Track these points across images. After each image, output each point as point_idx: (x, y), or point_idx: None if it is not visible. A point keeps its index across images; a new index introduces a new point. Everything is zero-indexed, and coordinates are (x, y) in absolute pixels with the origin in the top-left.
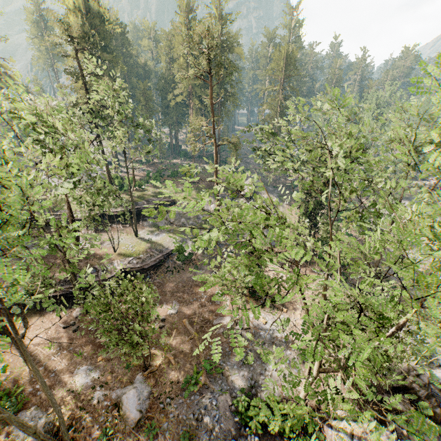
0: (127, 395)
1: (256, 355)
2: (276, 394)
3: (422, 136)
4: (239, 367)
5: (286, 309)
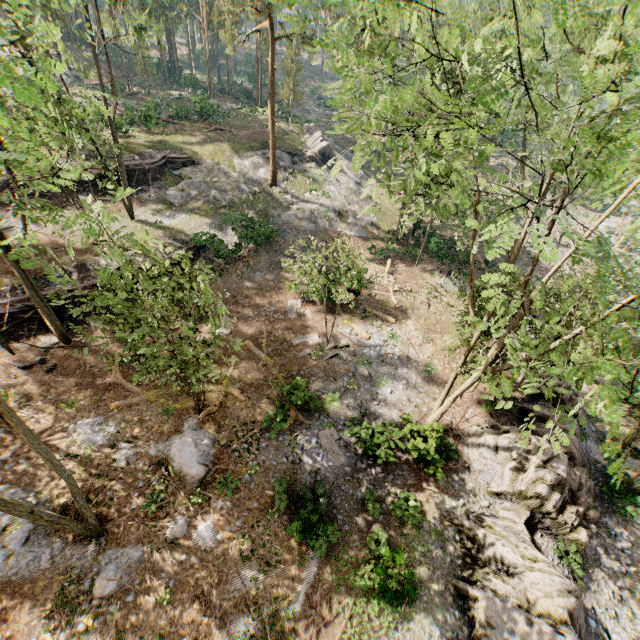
0: (177, 447)
1: (362, 378)
2: (396, 420)
3: (613, 44)
4: (341, 395)
5: (394, 319)
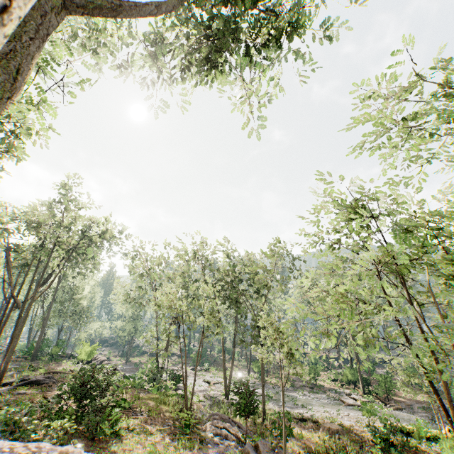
0: None
1: None
2: None
3: None
4: None
5: None
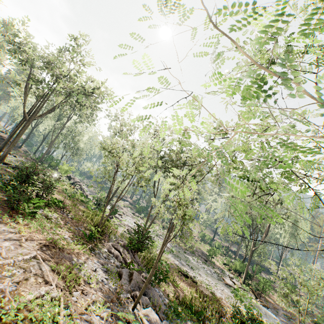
0: None
1: None
2: None
3: None
4: None
5: None
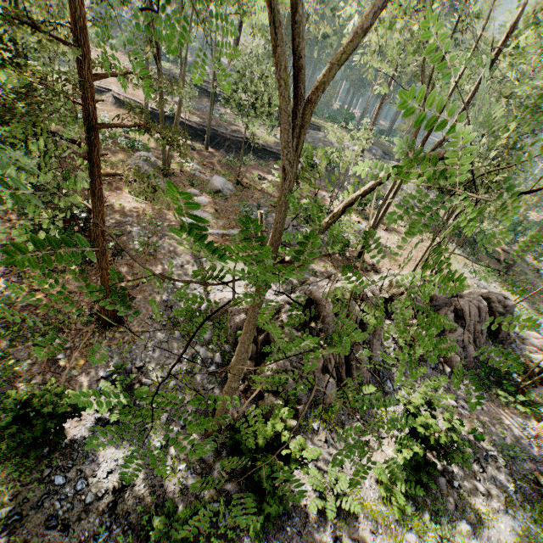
0: (217, 176)
1: None
2: None
3: None
4: None
5: (386, 228)
